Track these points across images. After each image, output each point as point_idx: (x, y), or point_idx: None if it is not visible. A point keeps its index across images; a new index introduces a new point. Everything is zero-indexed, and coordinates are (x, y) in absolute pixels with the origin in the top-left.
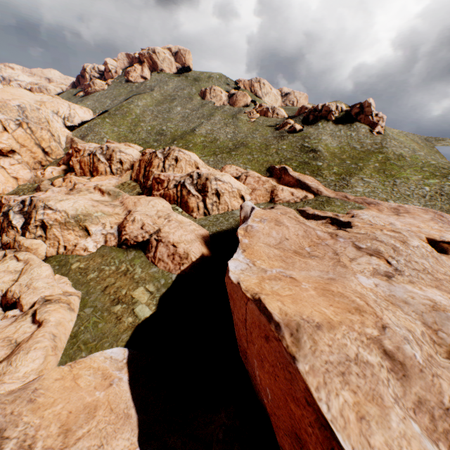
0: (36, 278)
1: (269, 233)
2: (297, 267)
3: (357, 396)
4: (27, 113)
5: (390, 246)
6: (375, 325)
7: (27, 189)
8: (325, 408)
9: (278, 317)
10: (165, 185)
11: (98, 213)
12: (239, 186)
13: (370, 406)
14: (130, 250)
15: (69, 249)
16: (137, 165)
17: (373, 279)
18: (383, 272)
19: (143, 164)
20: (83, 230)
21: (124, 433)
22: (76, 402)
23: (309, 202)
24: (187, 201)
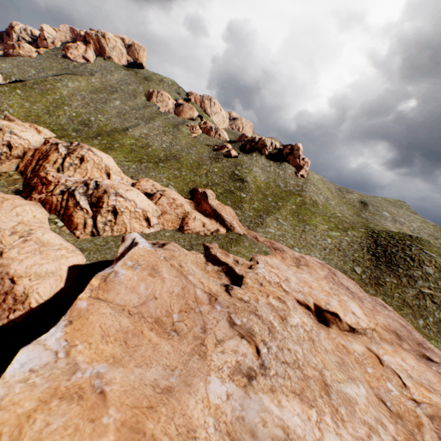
0: None
1: (135, 287)
2: (137, 357)
3: None
4: None
5: (267, 325)
6: None
7: None
8: None
9: None
10: (51, 188)
11: None
12: (146, 206)
13: None
14: None
15: None
16: (30, 154)
17: (229, 384)
18: (247, 368)
19: (37, 154)
20: None
21: None
22: None
23: (219, 237)
24: (72, 214)
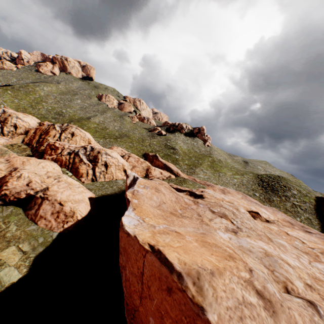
0: None
1: (151, 197)
2: (176, 224)
3: None
4: None
5: (231, 211)
6: (245, 269)
7: None
8: None
9: (179, 267)
10: (59, 151)
11: None
12: (124, 162)
13: None
14: (7, 206)
15: None
16: (32, 132)
17: (227, 234)
18: (231, 229)
19: (39, 131)
20: None
21: None
22: None
23: (172, 180)
24: (78, 167)
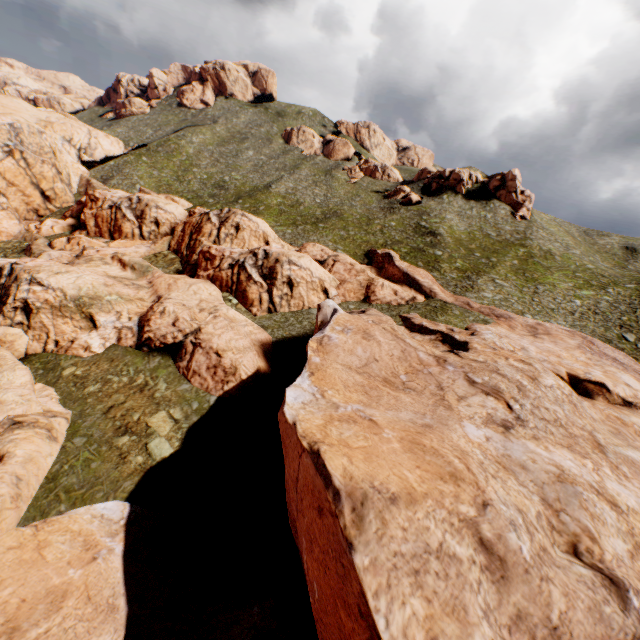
0: (4, 387)
1: (353, 350)
2: (383, 404)
3: (432, 606)
4: (22, 137)
5: (515, 383)
6: (474, 500)
7: (11, 249)
8: (383, 624)
9: (340, 481)
10: (217, 263)
11: (111, 296)
12: (322, 275)
13: (448, 622)
14: (154, 355)
15: (62, 346)
16: (180, 229)
17: (485, 430)
18: (500, 420)
19: (188, 228)
20: (86, 320)
21: (102, 635)
22: (35, 585)
23: (417, 306)
24: (245, 289)
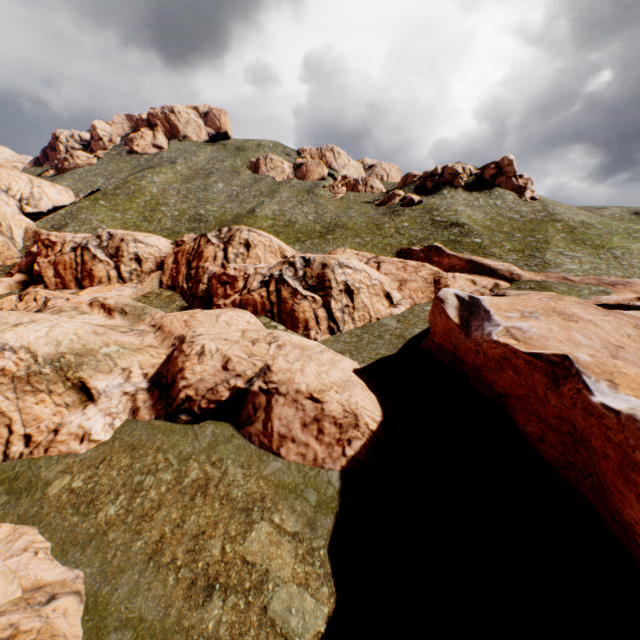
0: None
1: (571, 339)
2: None
3: None
4: None
5: None
6: None
7: None
8: None
9: None
10: (240, 285)
11: (109, 347)
12: (380, 276)
13: None
14: (199, 424)
15: (37, 443)
16: (171, 261)
17: None
18: None
19: (182, 257)
20: (74, 391)
21: None
22: None
23: None
24: (293, 309)
